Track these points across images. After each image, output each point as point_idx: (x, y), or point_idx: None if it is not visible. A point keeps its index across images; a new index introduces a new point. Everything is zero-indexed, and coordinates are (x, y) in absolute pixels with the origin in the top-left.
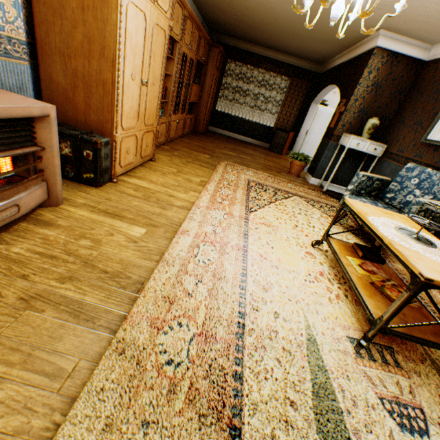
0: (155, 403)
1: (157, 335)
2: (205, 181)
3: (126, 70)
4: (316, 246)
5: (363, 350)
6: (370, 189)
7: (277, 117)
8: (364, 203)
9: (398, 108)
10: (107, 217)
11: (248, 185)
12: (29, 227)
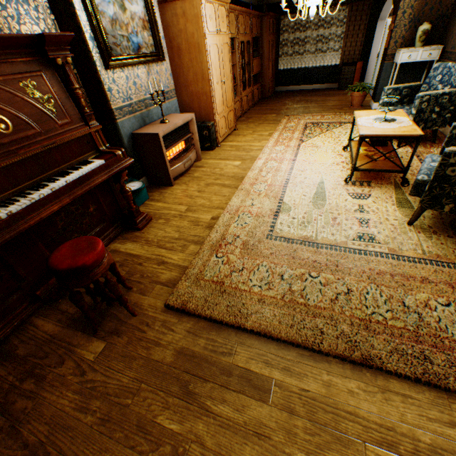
0: (254, 197)
1: (252, 187)
2: (272, 133)
3: (214, 81)
4: (348, 151)
5: (350, 183)
6: (400, 98)
7: (341, 53)
8: (369, 111)
9: (455, 0)
10: (222, 161)
11: (305, 127)
12: (195, 169)
